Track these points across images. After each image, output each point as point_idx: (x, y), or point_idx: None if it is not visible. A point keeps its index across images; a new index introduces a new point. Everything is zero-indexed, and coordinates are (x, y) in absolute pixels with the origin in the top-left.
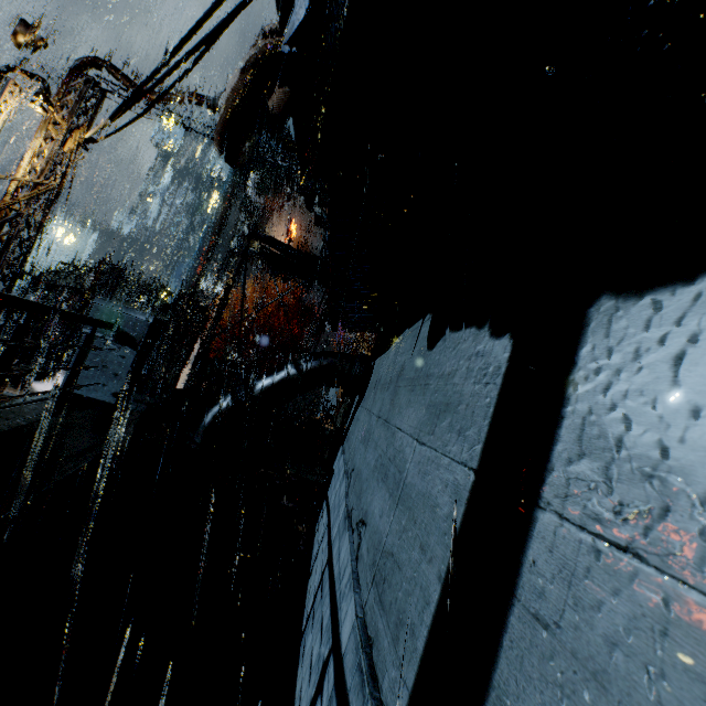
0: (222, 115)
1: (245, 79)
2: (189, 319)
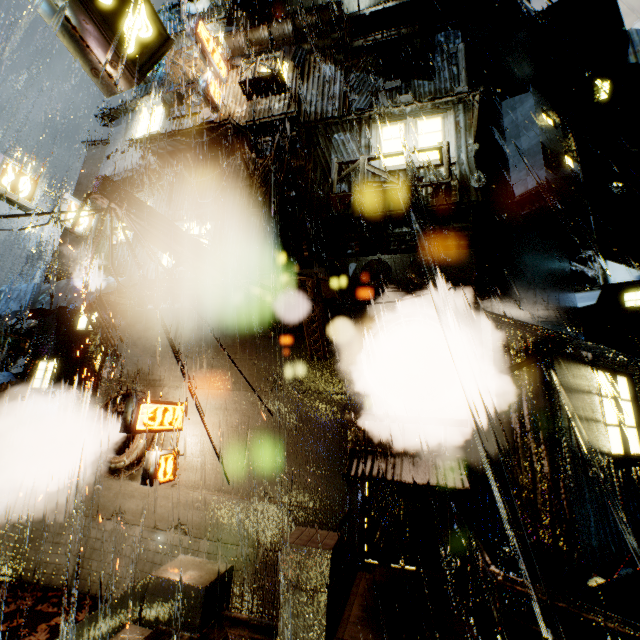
0: None
1: (3, 356)
2: None
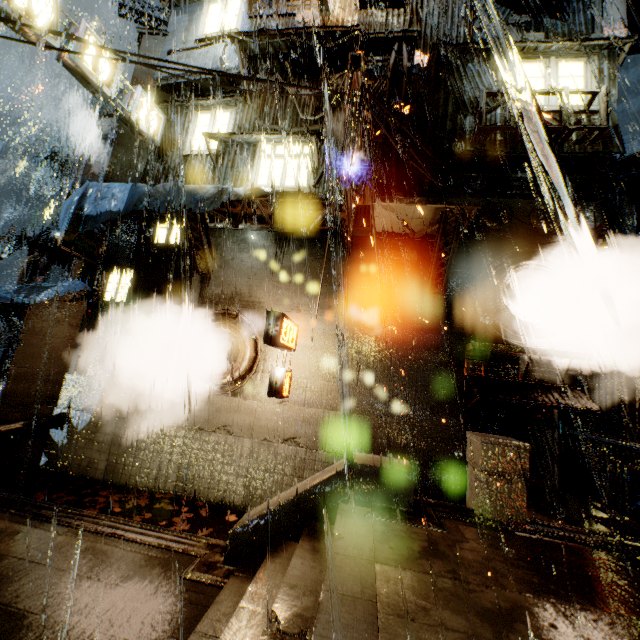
0: (19, 279)
1: (25, 270)
2: None
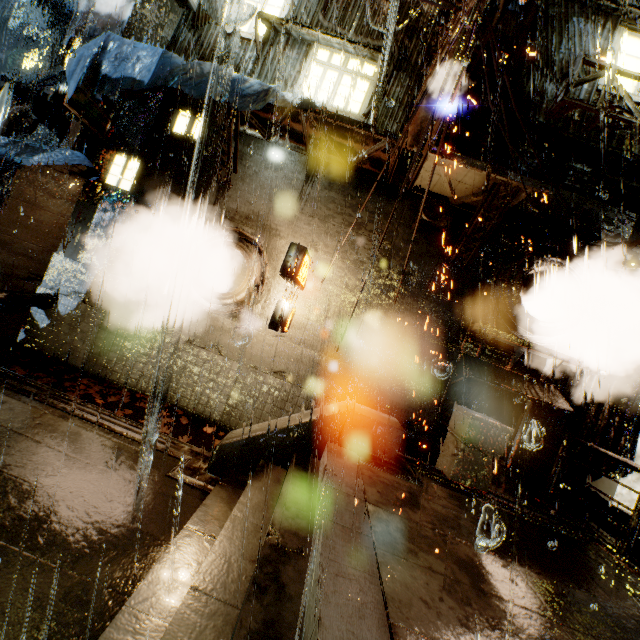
0: (1, 131)
1: (9, 122)
2: (5, 194)
